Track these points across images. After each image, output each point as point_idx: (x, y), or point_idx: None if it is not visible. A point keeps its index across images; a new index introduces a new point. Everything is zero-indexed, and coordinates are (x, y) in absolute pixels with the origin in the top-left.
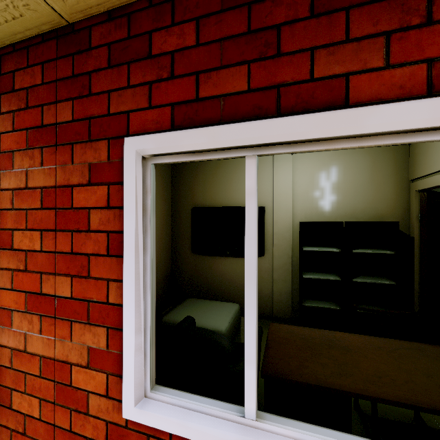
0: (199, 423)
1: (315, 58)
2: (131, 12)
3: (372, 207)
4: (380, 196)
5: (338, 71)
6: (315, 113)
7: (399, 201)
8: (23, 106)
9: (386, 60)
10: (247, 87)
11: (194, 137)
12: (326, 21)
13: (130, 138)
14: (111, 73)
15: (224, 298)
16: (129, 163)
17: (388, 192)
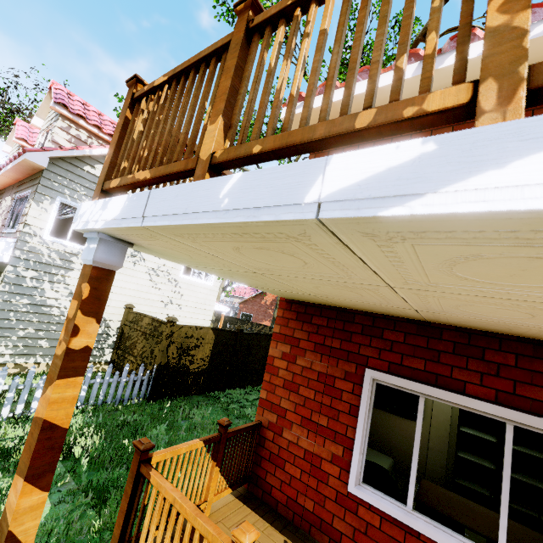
0: (385, 503)
1: (453, 369)
2: (375, 316)
3: None
4: None
5: (462, 378)
6: (450, 392)
7: None
8: (314, 332)
9: (480, 382)
10: (424, 369)
11: (398, 380)
12: (458, 358)
13: (369, 369)
14: (362, 337)
15: (378, 449)
16: (367, 379)
17: None
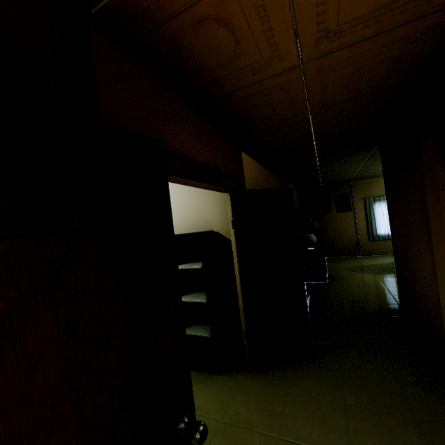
0: None
1: None
2: None
3: (201, 215)
4: (206, 203)
5: None
6: None
7: (223, 205)
8: None
9: None
10: None
11: None
12: None
13: None
14: None
15: None
16: None
17: (212, 197)
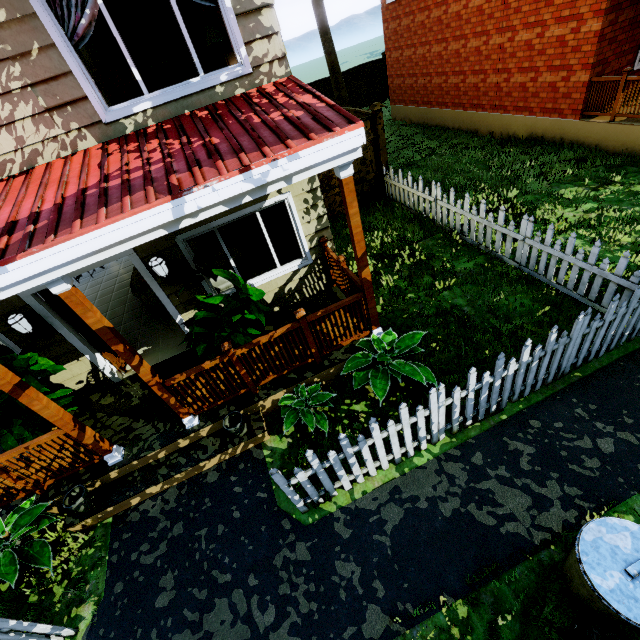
0: None
1: None
2: None
3: None
4: None
5: None
6: None
7: None
8: None
9: None
10: None
11: None
12: None
13: None
14: None
15: None
16: None
17: None
